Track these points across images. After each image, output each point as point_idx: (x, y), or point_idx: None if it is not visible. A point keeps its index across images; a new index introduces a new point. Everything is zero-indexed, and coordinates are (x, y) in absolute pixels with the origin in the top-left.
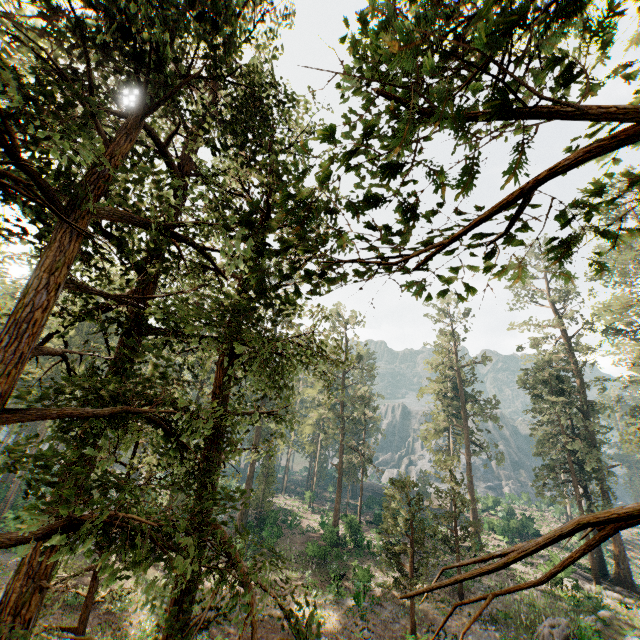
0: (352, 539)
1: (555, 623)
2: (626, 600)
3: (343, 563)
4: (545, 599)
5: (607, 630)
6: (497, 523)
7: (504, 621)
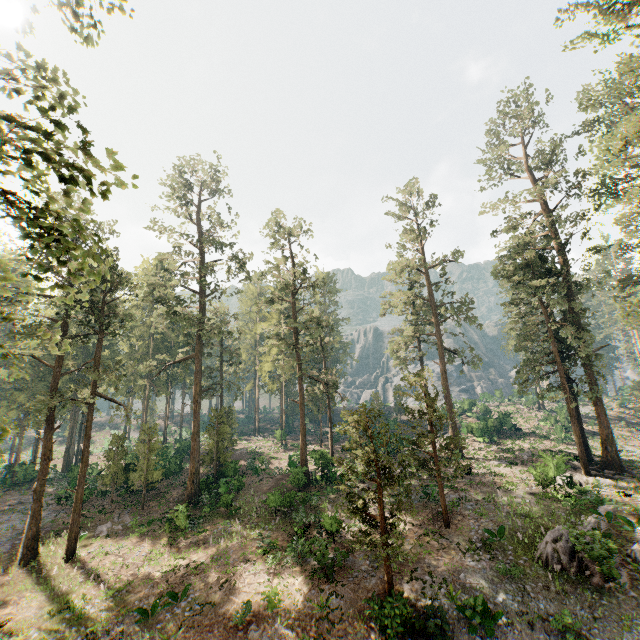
0: (323, 475)
1: (557, 536)
2: (620, 485)
3: (313, 506)
4: (540, 506)
5: (614, 530)
6: (476, 426)
7: (499, 545)
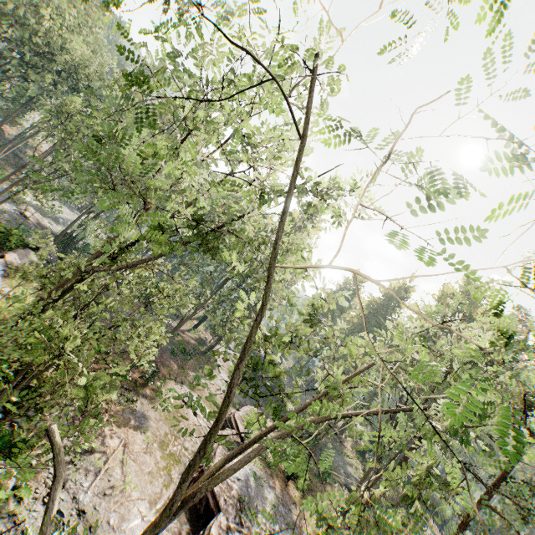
0: None
1: None
2: None
3: None
4: None
5: None
6: None
7: None
